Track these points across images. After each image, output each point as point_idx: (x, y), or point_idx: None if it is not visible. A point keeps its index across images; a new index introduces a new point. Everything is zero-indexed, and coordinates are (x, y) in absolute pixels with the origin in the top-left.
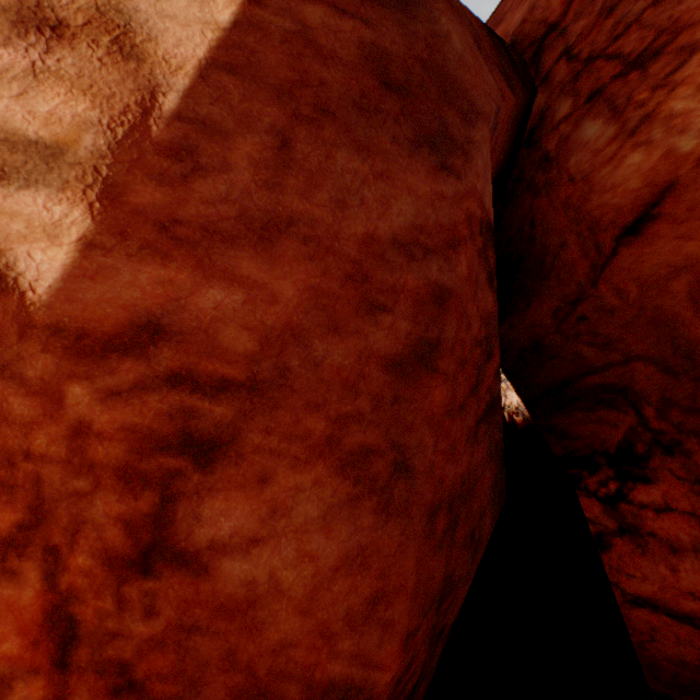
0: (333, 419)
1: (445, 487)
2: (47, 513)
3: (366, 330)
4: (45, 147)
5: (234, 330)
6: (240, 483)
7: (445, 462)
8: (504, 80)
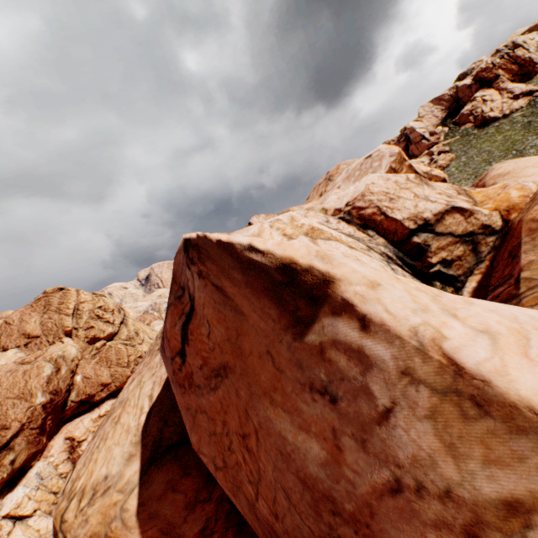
0: None
1: None
2: None
3: None
4: None
5: None
6: None
7: None
8: (185, 475)
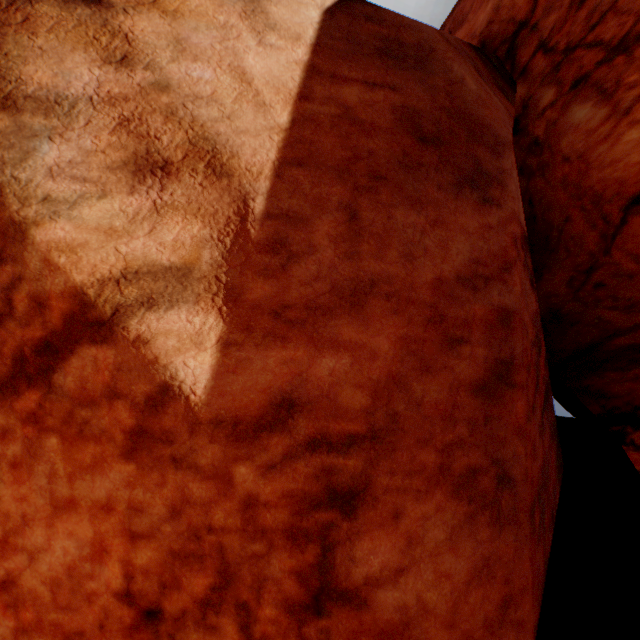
0: (440, 449)
1: (534, 484)
2: (233, 575)
3: (451, 364)
4: (177, 269)
5: (349, 390)
6: (379, 523)
7: (531, 462)
8: (501, 94)
